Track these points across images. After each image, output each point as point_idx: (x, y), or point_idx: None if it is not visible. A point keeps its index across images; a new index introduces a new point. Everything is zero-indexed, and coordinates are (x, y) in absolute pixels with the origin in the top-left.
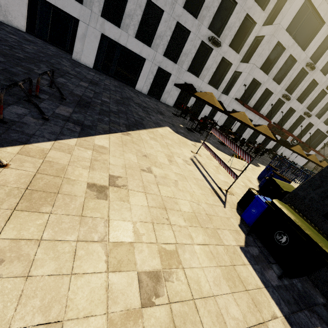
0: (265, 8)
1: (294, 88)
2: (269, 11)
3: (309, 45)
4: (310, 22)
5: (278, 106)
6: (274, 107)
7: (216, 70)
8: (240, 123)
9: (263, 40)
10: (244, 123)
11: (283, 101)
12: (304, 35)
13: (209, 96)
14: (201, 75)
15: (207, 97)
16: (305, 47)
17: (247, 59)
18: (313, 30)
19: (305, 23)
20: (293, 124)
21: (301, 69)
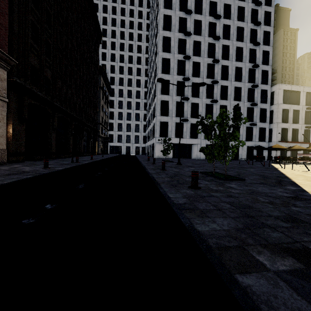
0: (267, 102)
1: (309, 120)
2: (269, 102)
3: (300, 102)
4: (292, 95)
5: (307, 133)
6: (305, 135)
7: (258, 134)
8: (290, 152)
9: (273, 112)
10: (301, 149)
11: (308, 129)
12: (293, 100)
13: (278, 146)
14: (253, 139)
15: (278, 146)
16: (298, 103)
17: (270, 122)
18: (296, 96)
19: (290, 96)
20: None
21: (305, 112)
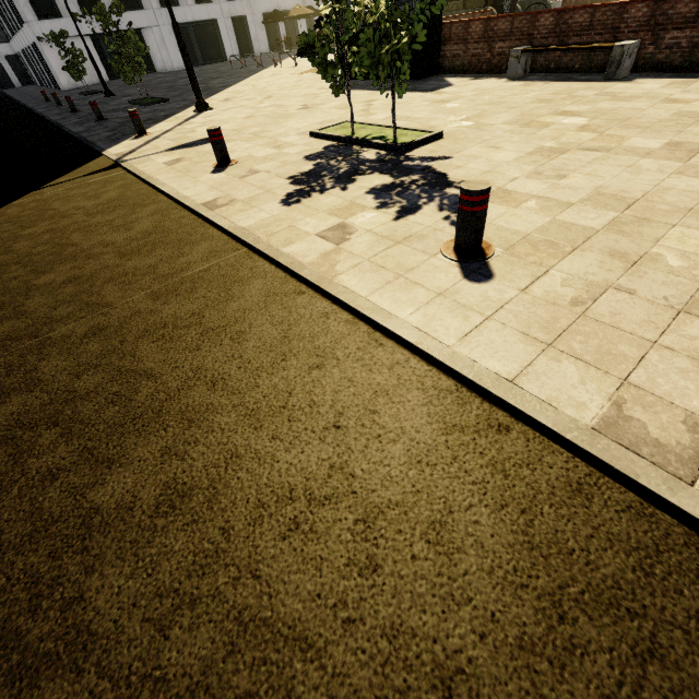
0: None
1: None
2: None
3: None
4: None
5: None
6: None
7: None
8: None
9: None
10: None
11: None
12: None
13: (299, 9)
14: None
15: (298, 11)
16: None
17: None
18: None
19: None
20: None
21: None
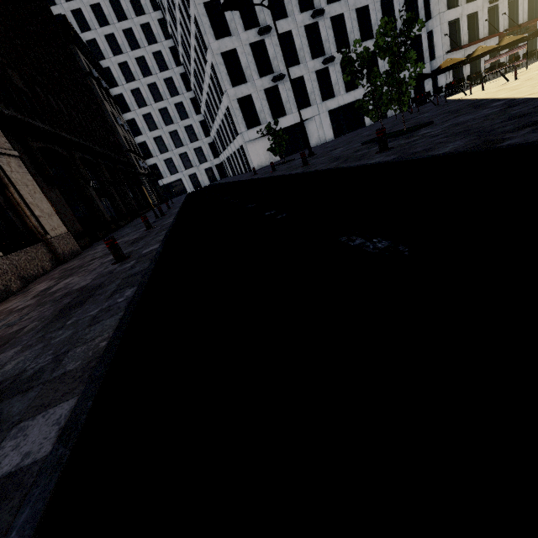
0: None
1: None
2: None
3: None
4: None
5: (493, 14)
6: (491, 19)
7: None
8: (469, 67)
9: None
10: (489, 51)
11: (495, 5)
12: None
13: (450, 61)
14: None
15: (450, 62)
16: None
17: (426, 17)
18: None
19: None
20: (529, 9)
21: None
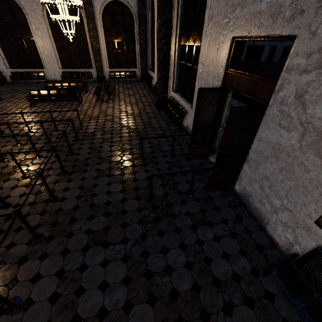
0: None
1: None
2: None
3: None
4: None
5: None
6: None
7: None
8: None
9: None
10: None
11: None
12: None
13: None
14: None
15: None
16: None
17: None
18: None
19: None
20: None
21: None
